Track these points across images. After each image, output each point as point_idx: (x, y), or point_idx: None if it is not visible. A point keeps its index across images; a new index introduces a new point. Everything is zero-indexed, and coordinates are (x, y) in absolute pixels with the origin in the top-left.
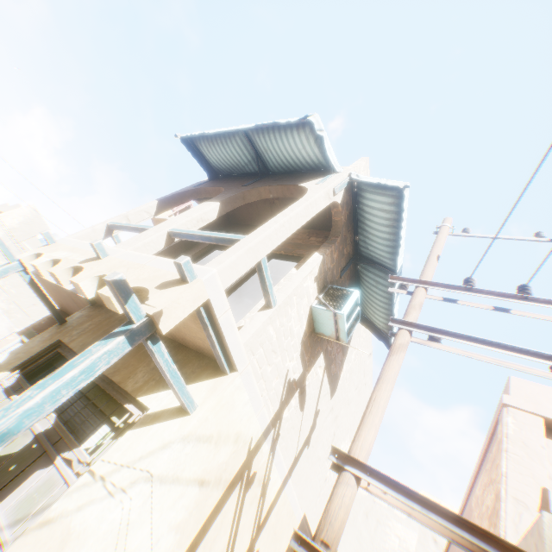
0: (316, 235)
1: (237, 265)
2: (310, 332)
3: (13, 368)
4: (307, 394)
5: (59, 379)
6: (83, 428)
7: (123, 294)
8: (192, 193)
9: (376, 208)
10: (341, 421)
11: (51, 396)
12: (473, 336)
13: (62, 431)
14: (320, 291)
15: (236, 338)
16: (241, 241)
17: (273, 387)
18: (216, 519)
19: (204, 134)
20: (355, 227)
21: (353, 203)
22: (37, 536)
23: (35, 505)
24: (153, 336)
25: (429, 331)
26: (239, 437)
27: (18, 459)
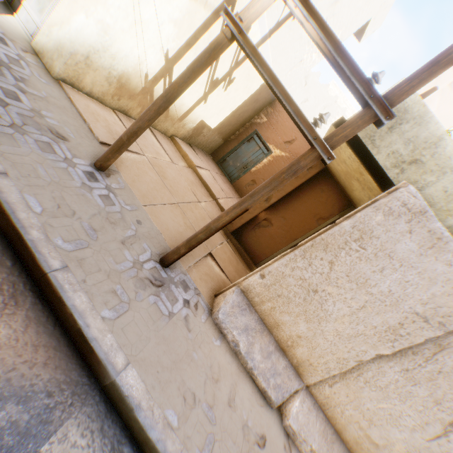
0: None
1: None
2: None
3: None
4: None
5: None
6: None
7: None
8: None
9: None
10: (339, 11)
11: None
12: None
13: None
14: None
15: None
16: None
17: None
18: (204, 37)
19: None
20: None
21: None
22: None
23: None
24: None
25: None
26: None
27: None
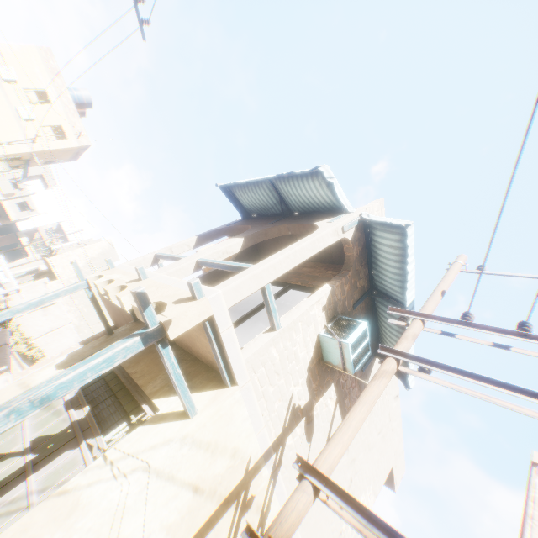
0: (333, 268)
1: (241, 288)
2: (317, 360)
3: (68, 367)
4: (315, 425)
5: (87, 364)
6: (108, 422)
7: (143, 303)
8: (226, 230)
9: (385, 244)
10: (359, 466)
11: (79, 375)
12: (457, 368)
13: (91, 421)
14: (329, 320)
15: (238, 353)
16: (248, 269)
17: (276, 409)
18: (209, 535)
19: (238, 182)
20: (370, 262)
21: (366, 240)
22: (55, 501)
23: (59, 478)
24: (164, 341)
25: (416, 360)
26: (236, 452)
27: (56, 439)
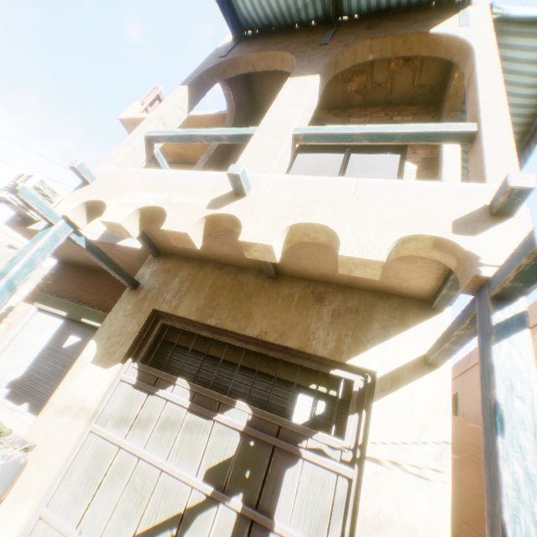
0: (397, 113)
1: None
2: None
3: (121, 359)
4: None
5: (535, 431)
6: (273, 404)
7: None
8: (225, 68)
9: (521, 60)
10: None
11: None
12: None
13: (274, 420)
14: None
15: None
16: (487, 134)
17: None
18: None
19: None
20: None
21: None
22: None
23: (324, 508)
24: None
25: None
26: None
27: (244, 463)
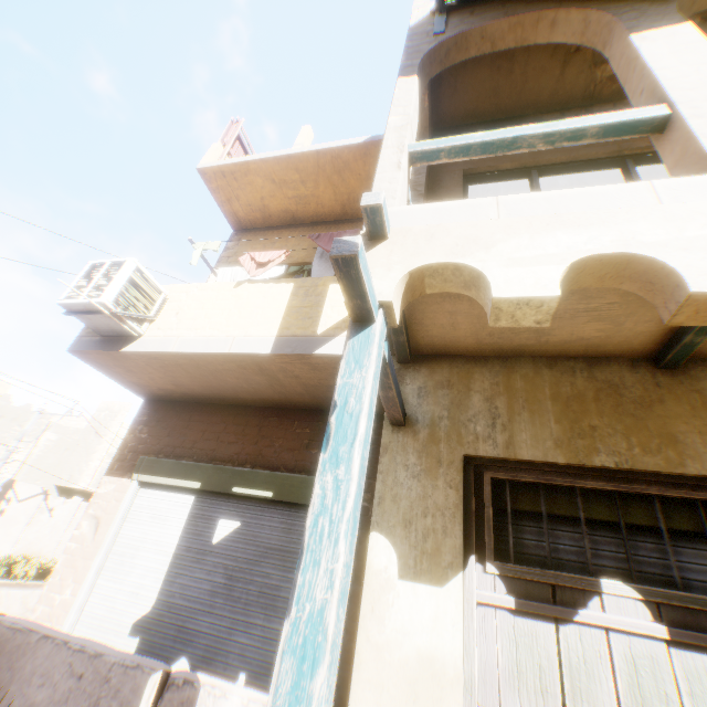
0: None
1: None
2: None
3: (461, 561)
4: None
5: None
6: None
7: None
8: (448, 50)
9: None
10: None
11: None
12: None
13: None
14: None
15: None
16: None
17: None
18: None
19: None
20: None
21: None
22: None
23: None
24: None
25: None
26: None
27: None
